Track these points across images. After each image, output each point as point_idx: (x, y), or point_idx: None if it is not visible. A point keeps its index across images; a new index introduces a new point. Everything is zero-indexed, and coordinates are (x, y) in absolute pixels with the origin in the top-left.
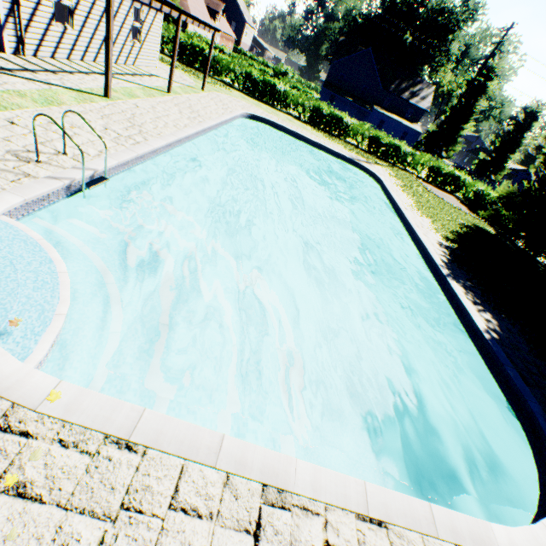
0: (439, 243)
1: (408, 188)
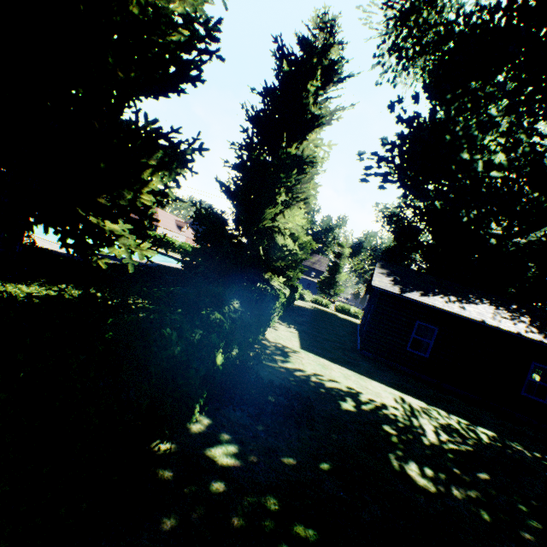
0: (179, 268)
1: None
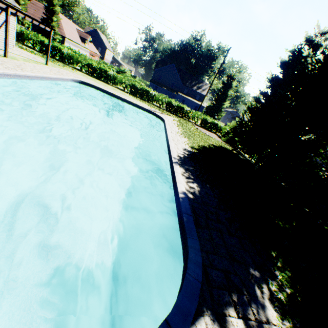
0: (185, 149)
1: (183, 126)
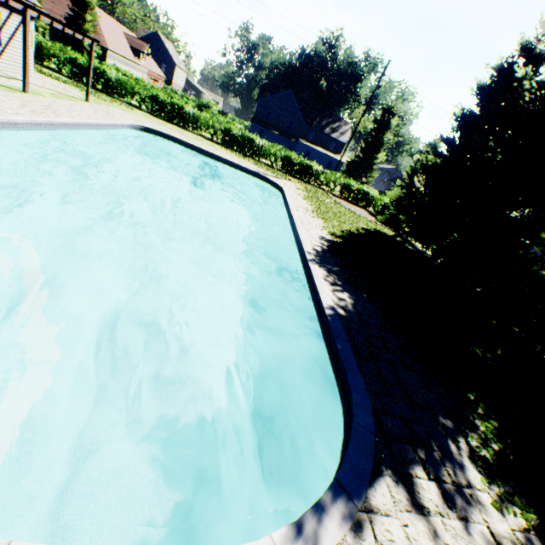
0: (322, 237)
1: (312, 198)
